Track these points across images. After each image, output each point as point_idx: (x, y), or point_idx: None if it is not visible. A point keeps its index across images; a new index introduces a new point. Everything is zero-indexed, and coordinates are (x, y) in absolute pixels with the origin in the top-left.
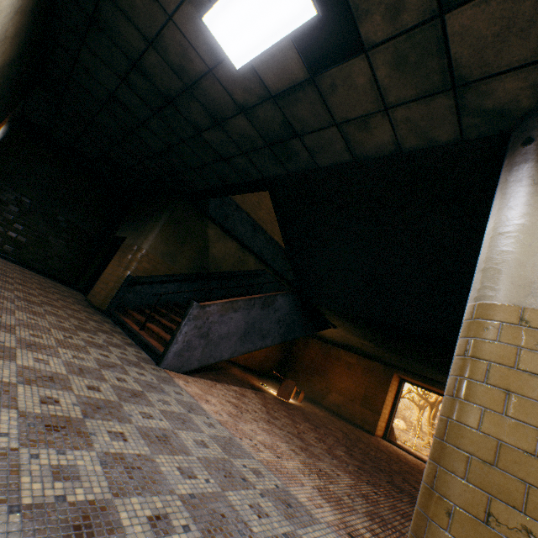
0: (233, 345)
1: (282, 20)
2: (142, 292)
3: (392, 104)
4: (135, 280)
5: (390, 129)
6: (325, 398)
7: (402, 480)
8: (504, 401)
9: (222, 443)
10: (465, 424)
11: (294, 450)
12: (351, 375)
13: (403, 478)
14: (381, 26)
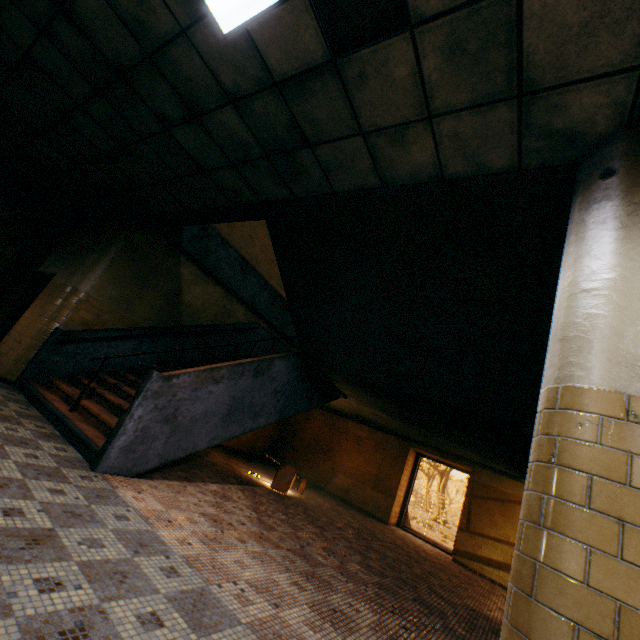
0: (212, 429)
1: None
2: (78, 353)
3: (438, 111)
4: (67, 336)
5: (432, 147)
6: (330, 482)
7: (428, 590)
8: (618, 536)
9: (188, 606)
10: (564, 573)
11: (298, 584)
12: (362, 452)
13: (428, 586)
14: None
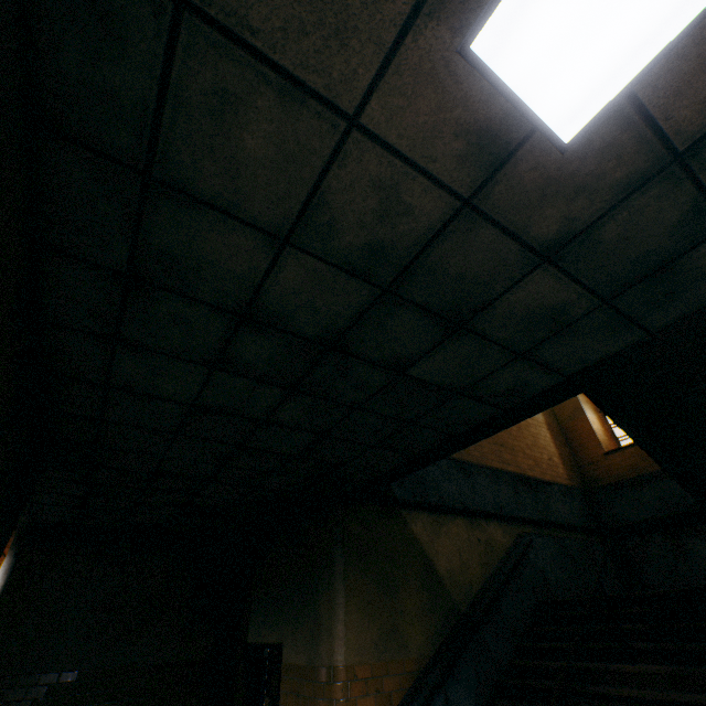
0: None
1: None
2: None
3: None
4: None
5: None
6: None
7: None
8: None
9: None
10: None
11: None
12: None
13: None
14: None
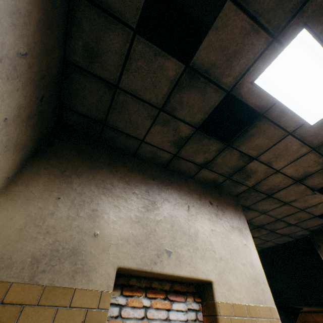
0: None
1: None
2: None
3: (269, 240)
4: None
5: (271, 242)
6: None
7: None
8: None
9: None
10: None
11: None
12: None
13: None
14: (258, 234)
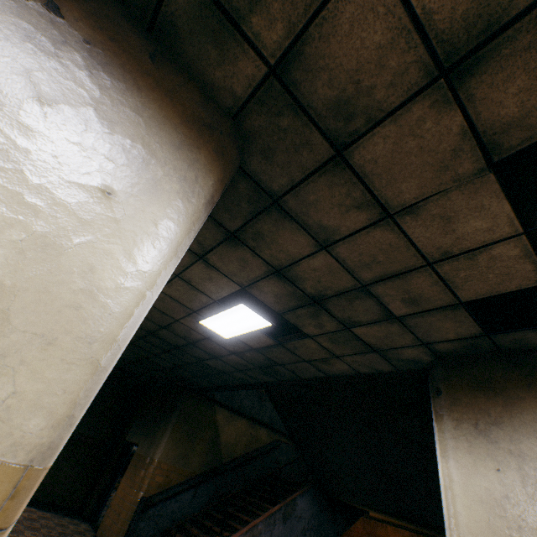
0: None
1: (252, 324)
2: (156, 514)
3: (339, 354)
4: (149, 501)
5: (345, 364)
6: None
7: None
8: None
9: None
10: None
11: None
12: None
13: None
14: (314, 329)
